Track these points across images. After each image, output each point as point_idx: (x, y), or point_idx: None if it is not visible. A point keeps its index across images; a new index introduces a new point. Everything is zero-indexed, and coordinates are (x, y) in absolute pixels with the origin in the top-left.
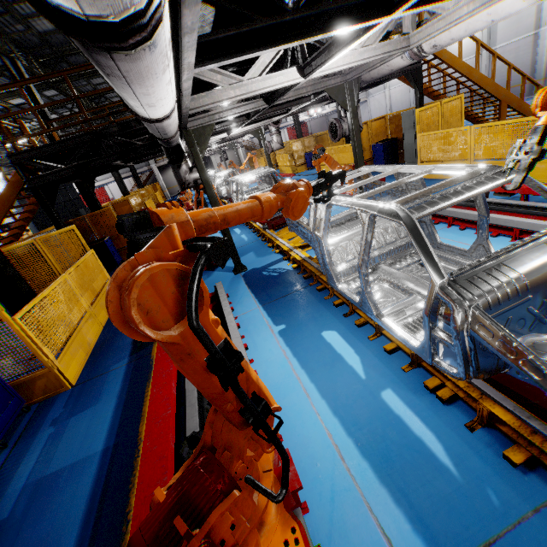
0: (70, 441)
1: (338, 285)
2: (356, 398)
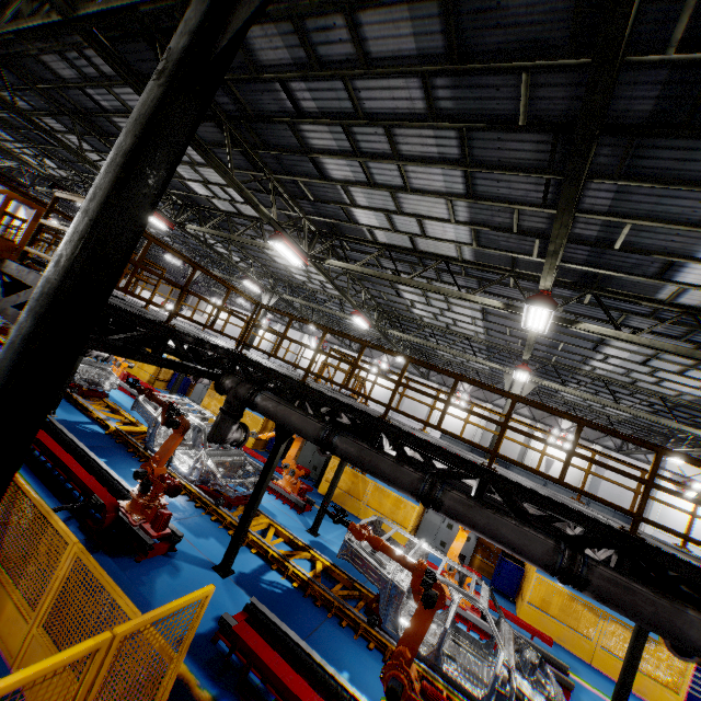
0: None
1: (400, 632)
2: None
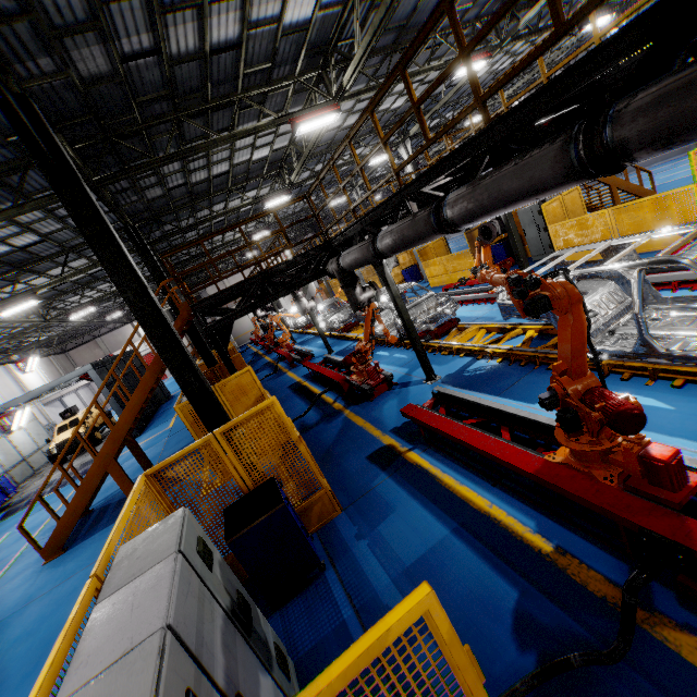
0: (401, 540)
1: (595, 346)
2: (680, 421)
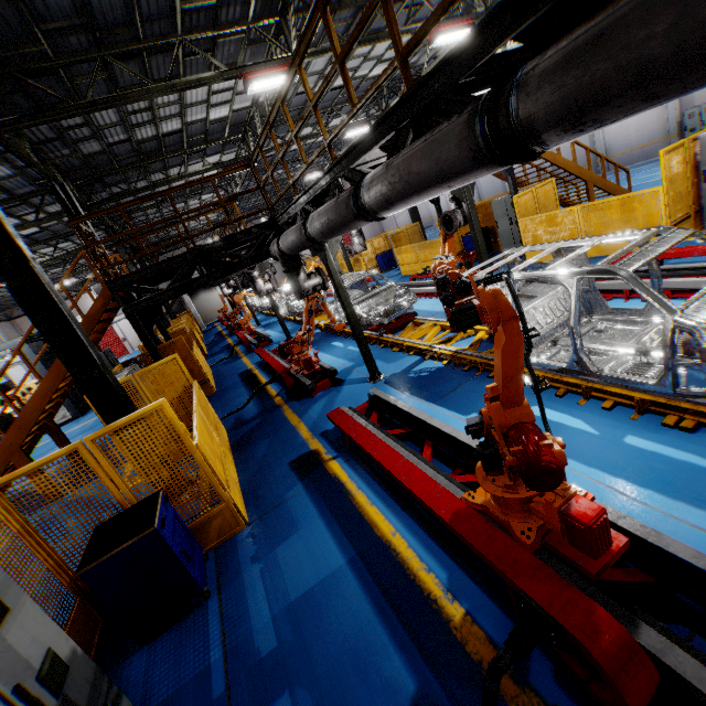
0: (295, 567)
1: (532, 358)
2: (602, 450)
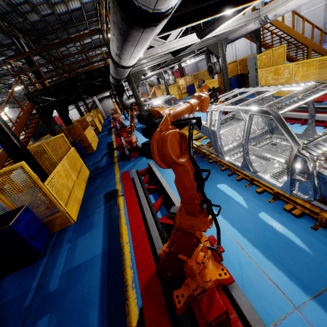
0: (81, 250)
1: (226, 157)
2: (244, 218)
